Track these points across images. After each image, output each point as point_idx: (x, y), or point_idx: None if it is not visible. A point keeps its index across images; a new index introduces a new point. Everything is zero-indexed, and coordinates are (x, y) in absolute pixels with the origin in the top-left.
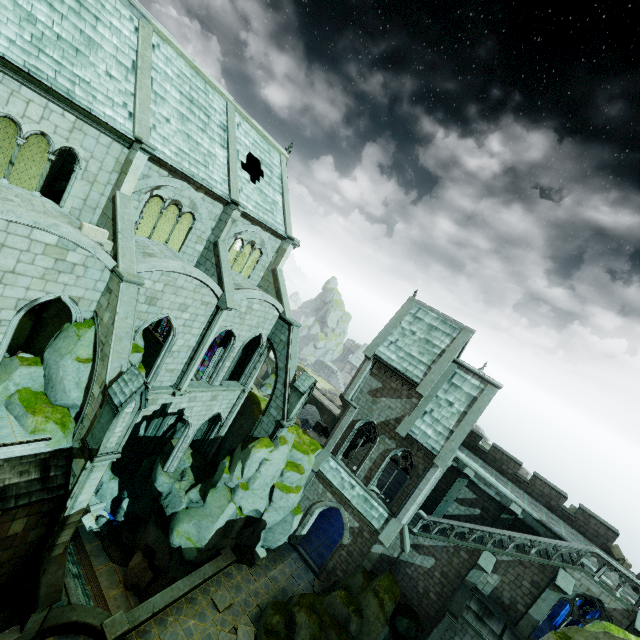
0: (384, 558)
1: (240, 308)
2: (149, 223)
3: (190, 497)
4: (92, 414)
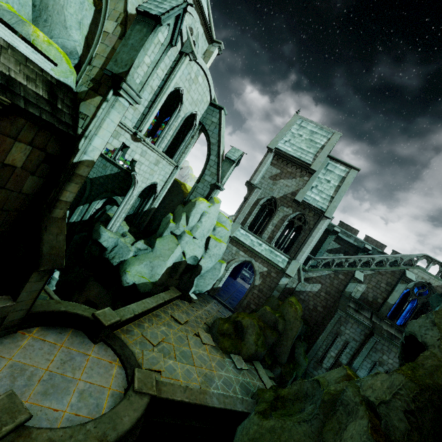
0: (285, 290)
1: (191, 72)
2: None
3: (137, 247)
4: (106, 50)
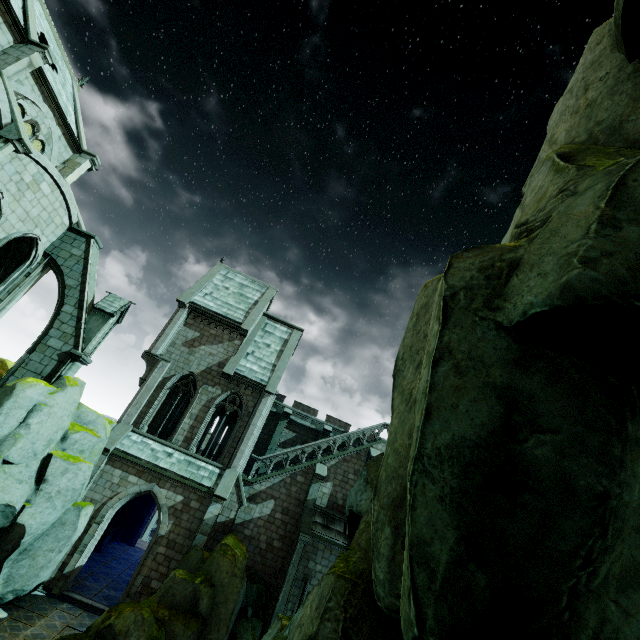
0: (219, 528)
1: (23, 172)
2: None
3: None
4: None
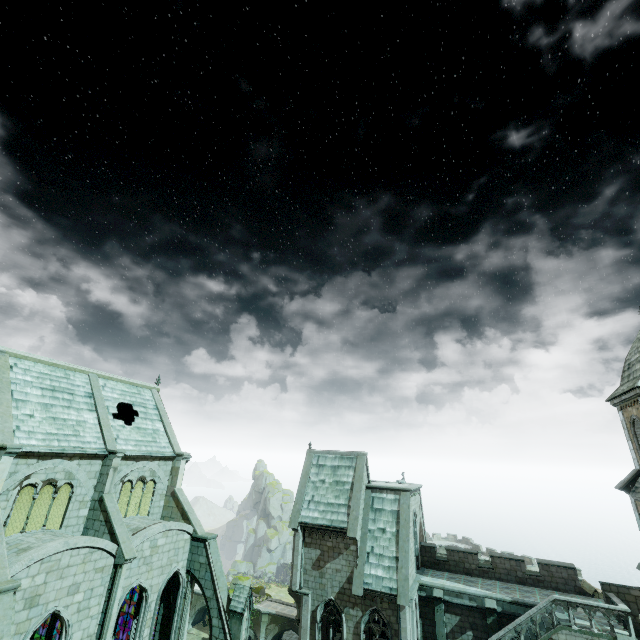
0: None
1: (143, 553)
2: (22, 514)
3: None
4: None
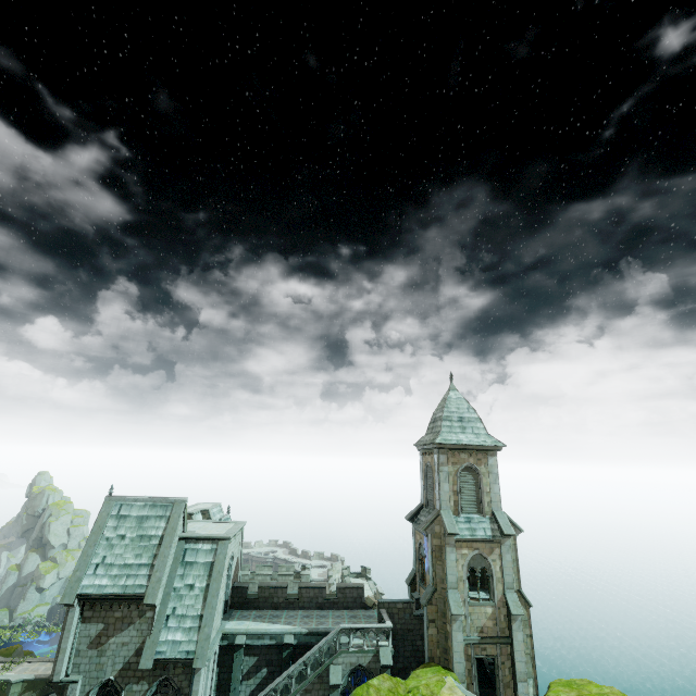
0: None
1: None
2: None
3: None
4: None
